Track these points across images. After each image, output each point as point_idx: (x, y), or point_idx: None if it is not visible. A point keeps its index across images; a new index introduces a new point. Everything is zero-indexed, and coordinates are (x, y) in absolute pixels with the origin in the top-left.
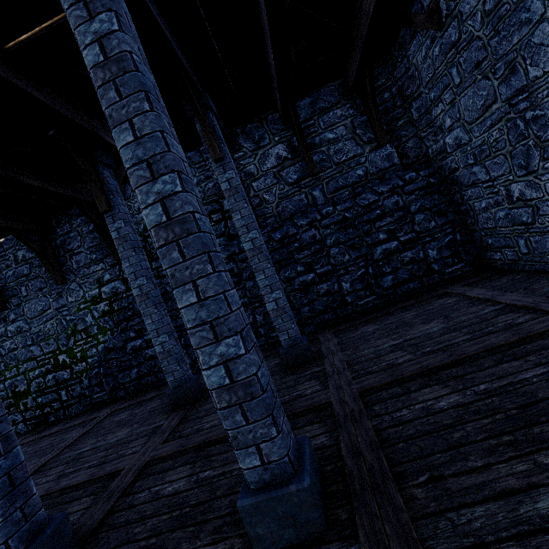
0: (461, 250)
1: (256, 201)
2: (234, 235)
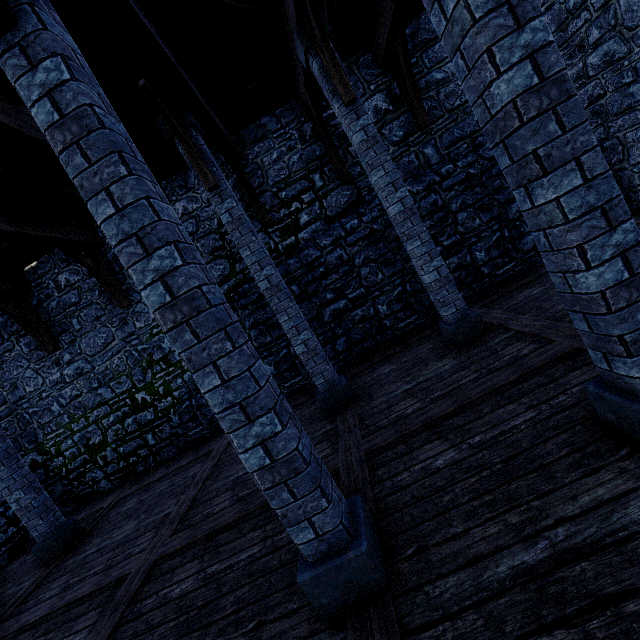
0: None
1: (355, 170)
2: (333, 217)
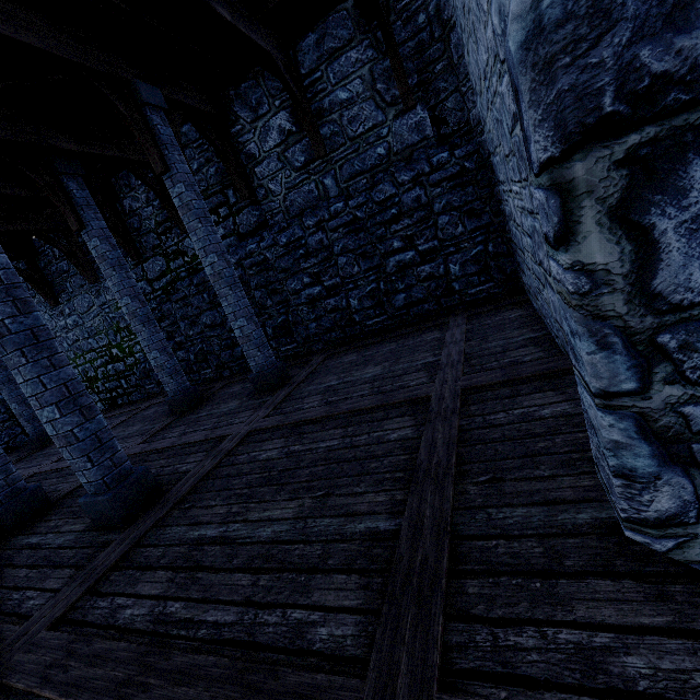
0: (492, 266)
1: (261, 192)
2: (244, 234)
